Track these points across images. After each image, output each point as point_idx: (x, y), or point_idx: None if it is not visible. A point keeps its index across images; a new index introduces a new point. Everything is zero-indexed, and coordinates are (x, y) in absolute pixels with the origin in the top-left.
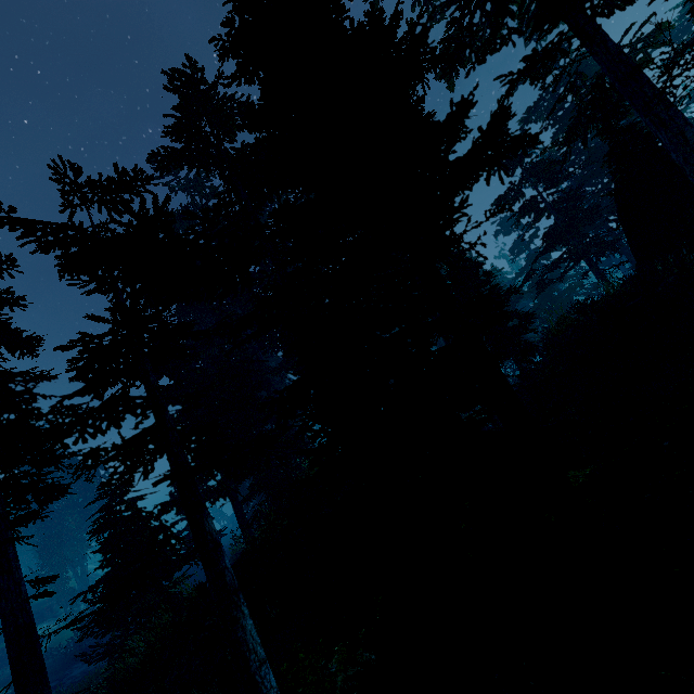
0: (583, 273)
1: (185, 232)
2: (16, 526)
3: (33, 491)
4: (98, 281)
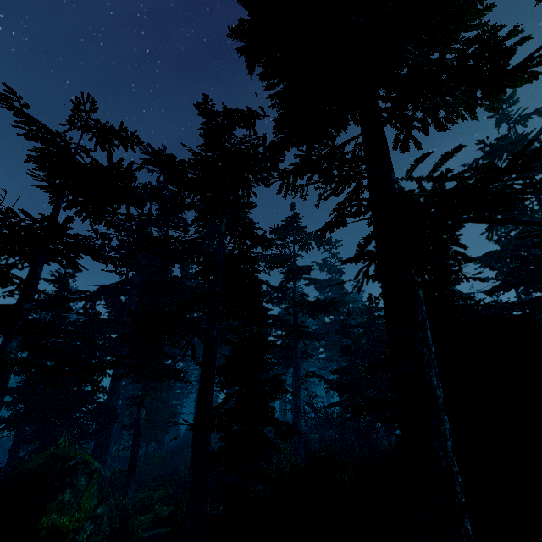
0: None
1: None
2: None
3: None
4: None
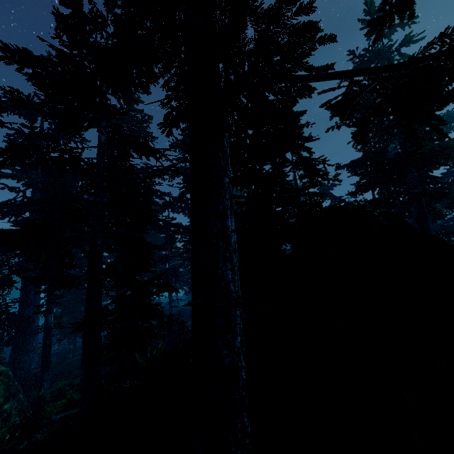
0: None
1: None
2: None
3: None
4: None
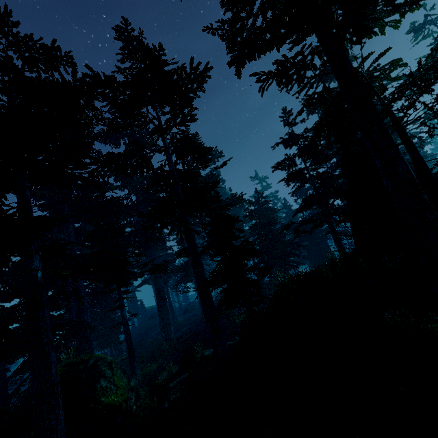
0: (327, 231)
1: None
2: None
3: None
4: None
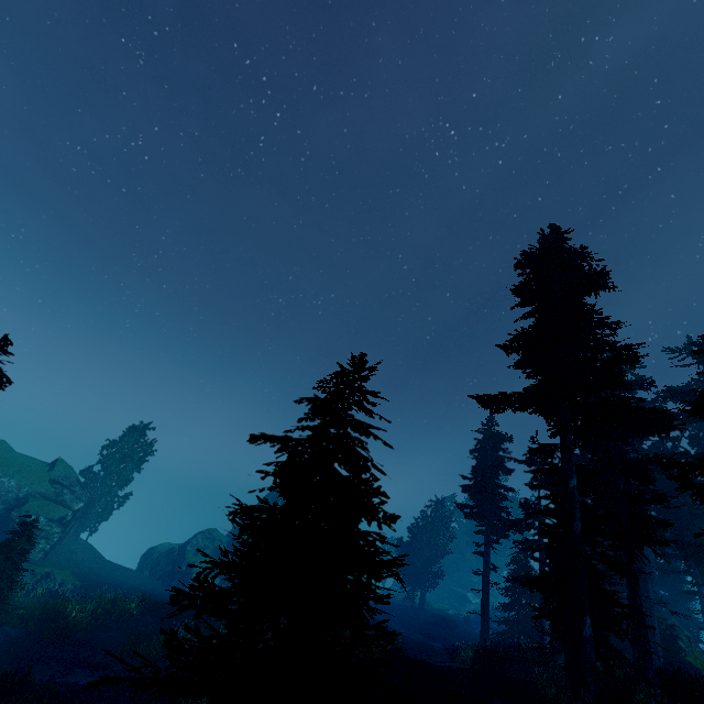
0: None
1: (580, 452)
2: (492, 542)
3: (498, 532)
4: (532, 488)
